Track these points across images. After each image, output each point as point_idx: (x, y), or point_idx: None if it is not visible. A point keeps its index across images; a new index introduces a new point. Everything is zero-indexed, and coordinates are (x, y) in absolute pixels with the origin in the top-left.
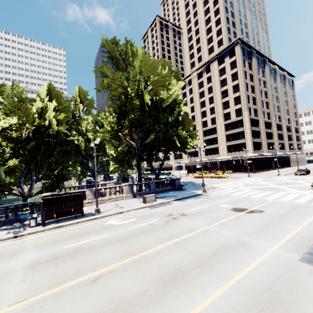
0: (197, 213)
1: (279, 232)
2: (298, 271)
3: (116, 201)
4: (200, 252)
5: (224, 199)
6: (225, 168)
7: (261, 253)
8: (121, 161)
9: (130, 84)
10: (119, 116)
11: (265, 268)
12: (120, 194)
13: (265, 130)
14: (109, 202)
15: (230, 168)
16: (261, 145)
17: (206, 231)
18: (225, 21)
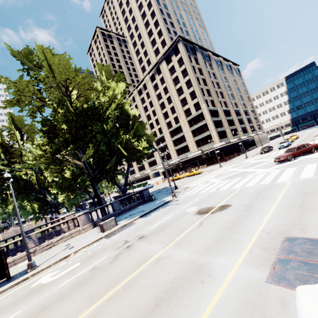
0: (157, 231)
1: (245, 233)
2: (266, 309)
3: (70, 239)
4: (137, 309)
5: (192, 200)
6: (199, 164)
7: (219, 282)
8: (69, 187)
9: (48, 93)
10: (47, 135)
11: (221, 317)
12: (75, 228)
13: (226, 118)
14: (61, 243)
15: (204, 162)
16: (225, 133)
17: (159, 258)
18: (163, 22)
